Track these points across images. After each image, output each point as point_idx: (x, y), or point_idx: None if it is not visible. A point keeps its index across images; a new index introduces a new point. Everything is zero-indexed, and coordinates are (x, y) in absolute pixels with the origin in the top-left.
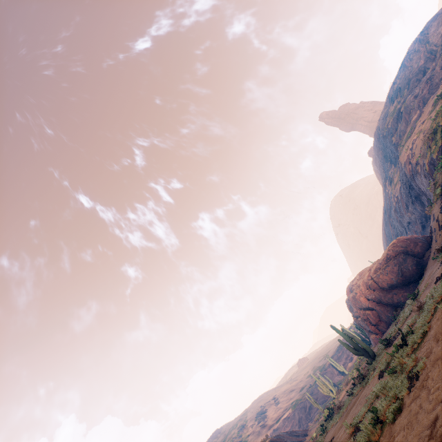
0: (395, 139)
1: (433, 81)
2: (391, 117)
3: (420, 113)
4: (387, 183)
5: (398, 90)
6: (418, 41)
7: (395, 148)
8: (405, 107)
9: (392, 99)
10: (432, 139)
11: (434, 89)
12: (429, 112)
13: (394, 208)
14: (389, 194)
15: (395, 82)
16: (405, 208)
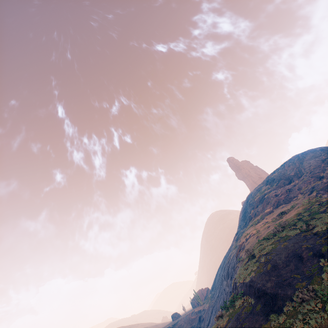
0: (252, 213)
1: (290, 193)
2: (259, 195)
3: (272, 211)
4: (236, 237)
5: (273, 180)
6: (298, 157)
7: (249, 219)
8: (268, 197)
9: (268, 181)
10: (248, 261)
11: (287, 200)
12: (273, 218)
13: (225, 264)
14: (231, 247)
15: (275, 171)
16: (227, 276)
